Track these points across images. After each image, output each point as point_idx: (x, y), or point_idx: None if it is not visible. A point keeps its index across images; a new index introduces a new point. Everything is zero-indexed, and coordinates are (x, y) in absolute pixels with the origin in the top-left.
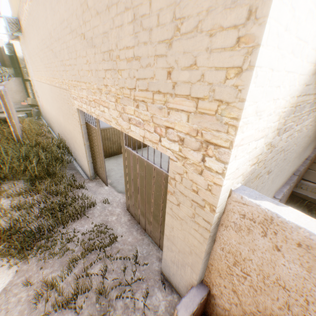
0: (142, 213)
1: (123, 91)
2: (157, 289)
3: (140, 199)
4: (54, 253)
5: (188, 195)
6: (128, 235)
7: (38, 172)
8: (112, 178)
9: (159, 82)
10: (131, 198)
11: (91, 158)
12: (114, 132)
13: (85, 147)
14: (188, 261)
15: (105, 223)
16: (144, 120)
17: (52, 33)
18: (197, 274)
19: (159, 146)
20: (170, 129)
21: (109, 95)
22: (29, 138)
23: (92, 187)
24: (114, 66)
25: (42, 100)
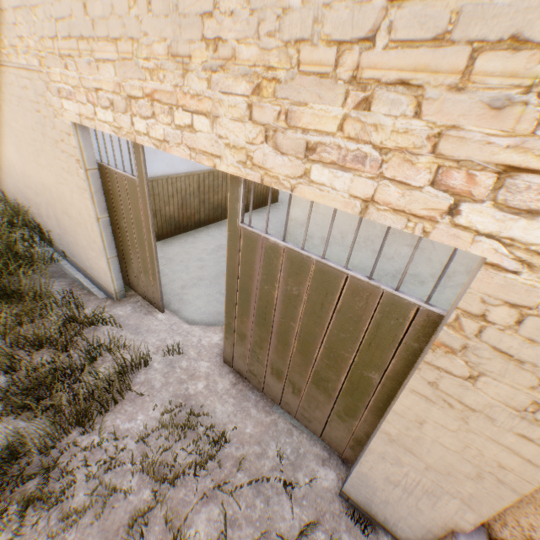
0: (276, 371)
1: (299, 53)
2: (347, 536)
3: (275, 344)
4: (75, 512)
5: (535, 360)
6: (241, 419)
7: None
8: (166, 292)
9: (531, 2)
10: (242, 341)
11: (114, 251)
12: (154, 189)
13: (100, 226)
14: (456, 490)
15: (184, 402)
16: (387, 149)
17: None
18: (482, 516)
19: (439, 227)
20: (525, 174)
21: (224, 72)
22: None
23: (126, 319)
24: None
25: None
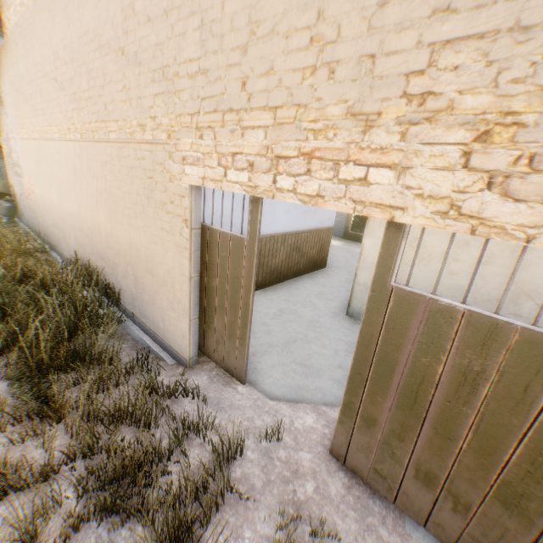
0: (425, 474)
1: None
2: None
3: (429, 435)
4: None
5: None
6: None
7: (47, 354)
8: None
9: None
10: (368, 427)
11: (197, 312)
12: None
13: (190, 285)
14: None
15: (296, 512)
16: None
17: (137, 4)
18: None
19: None
20: None
21: (430, 123)
22: (5, 262)
23: (204, 390)
24: (525, 17)
25: (32, 182)
